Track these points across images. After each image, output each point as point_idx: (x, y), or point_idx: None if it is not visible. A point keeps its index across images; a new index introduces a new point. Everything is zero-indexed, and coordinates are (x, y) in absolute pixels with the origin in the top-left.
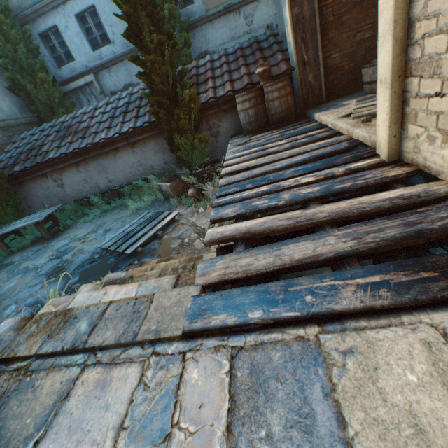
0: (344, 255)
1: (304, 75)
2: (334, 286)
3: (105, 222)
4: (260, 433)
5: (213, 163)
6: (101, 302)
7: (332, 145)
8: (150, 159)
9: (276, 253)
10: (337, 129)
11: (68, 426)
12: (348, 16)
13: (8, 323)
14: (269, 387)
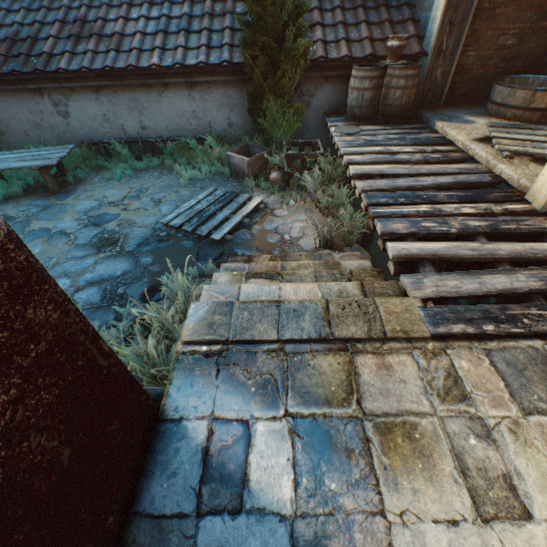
0: (535, 292)
1: (433, 66)
2: (541, 315)
3: (146, 187)
4: (533, 397)
5: (304, 145)
6: (315, 300)
7: (472, 173)
8: (211, 114)
9: (478, 281)
10: (470, 153)
11: (378, 392)
12: (502, 10)
13: (201, 307)
14: (525, 374)
